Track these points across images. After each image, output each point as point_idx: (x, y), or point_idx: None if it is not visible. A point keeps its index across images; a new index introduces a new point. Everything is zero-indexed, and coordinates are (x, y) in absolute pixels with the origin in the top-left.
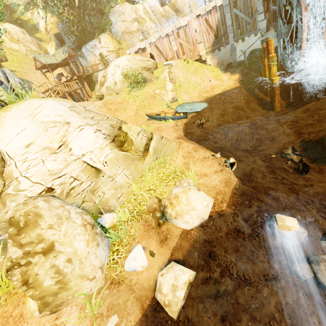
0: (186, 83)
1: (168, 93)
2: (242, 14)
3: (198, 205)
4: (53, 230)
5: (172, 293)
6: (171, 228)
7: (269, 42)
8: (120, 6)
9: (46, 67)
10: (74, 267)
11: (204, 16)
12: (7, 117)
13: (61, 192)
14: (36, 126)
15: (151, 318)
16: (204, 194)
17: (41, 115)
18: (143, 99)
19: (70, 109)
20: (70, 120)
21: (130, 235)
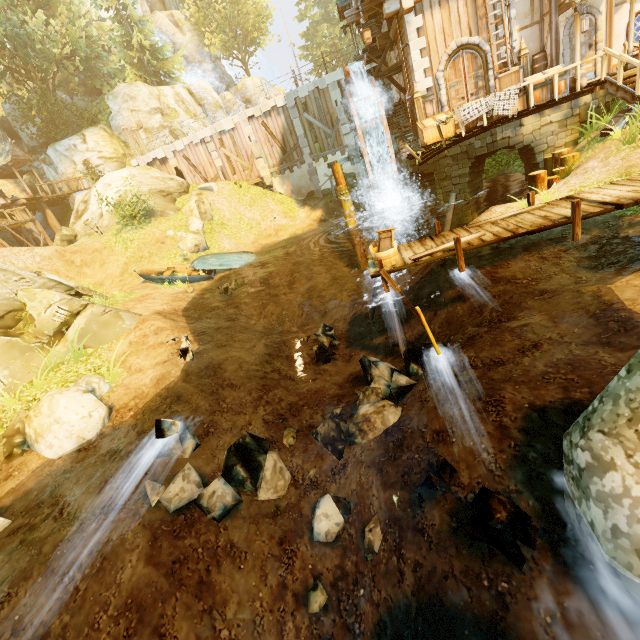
0: (235, 221)
1: (187, 236)
2: (318, 122)
3: (69, 415)
4: None
5: None
6: (31, 460)
7: (334, 167)
8: (127, 86)
9: None
10: None
11: (260, 119)
12: None
13: None
14: None
15: None
16: (91, 397)
17: None
18: (141, 246)
19: None
20: None
21: None
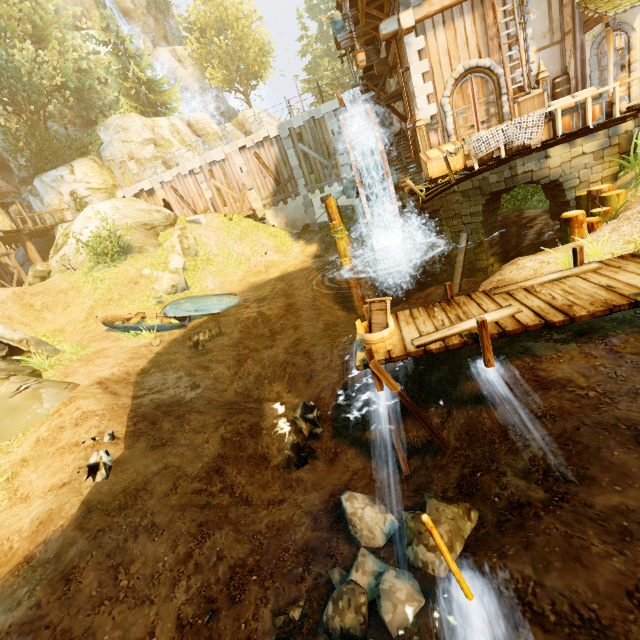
0: (223, 256)
1: (163, 276)
2: (314, 153)
3: None
4: None
5: None
6: None
7: (327, 202)
8: (120, 117)
9: None
10: None
11: (252, 149)
12: None
13: None
14: None
15: None
16: None
17: None
18: (111, 286)
19: None
20: None
21: None
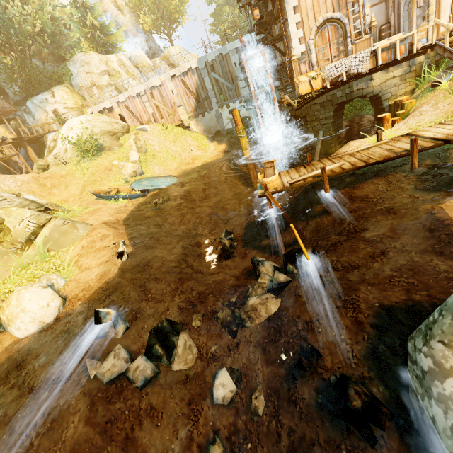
0: (163, 153)
1: (127, 165)
2: (222, 79)
3: (32, 305)
4: None
5: None
6: (5, 339)
7: (234, 112)
8: (83, 55)
9: None
10: None
11: (180, 77)
12: None
13: None
14: None
15: None
16: (49, 291)
17: None
18: (94, 172)
19: None
20: None
21: None
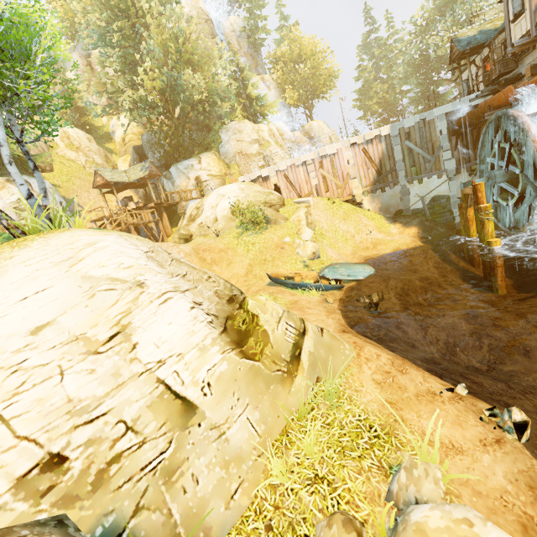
0: (331, 232)
1: (306, 244)
2: (419, 149)
3: None
4: None
5: None
6: None
7: (478, 186)
8: (237, 123)
9: (109, 186)
10: None
11: (361, 145)
12: (16, 260)
13: (84, 471)
14: (71, 285)
15: None
16: None
17: (89, 262)
18: (262, 249)
19: (146, 256)
20: (145, 279)
21: None
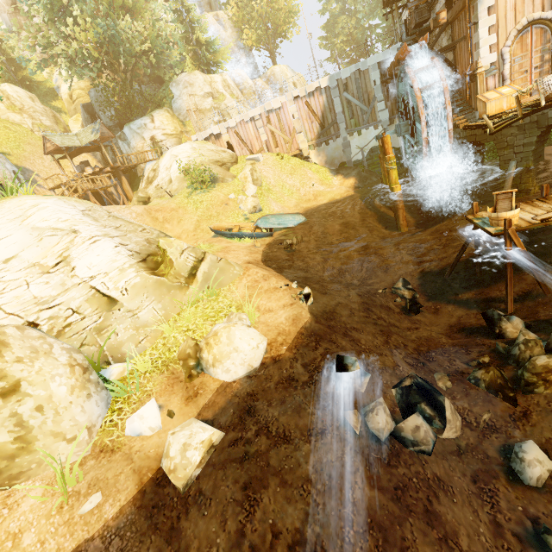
0: (279, 187)
1: (247, 199)
2: (356, 100)
3: (243, 345)
4: (22, 364)
5: (181, 454)
6: (208, 381)
7: (385, 139)
8: (187, 75)
9: (61, 151)
10: (45, 418)
11: (304, 98)
12: None
13: (50, 330)
14: (25, 233)
15: (151, 494)
16: (255, 331)
17: (35, 218)
18: (209, 206)
19: (82, 213)
20: (79, 228)
21: (144, 391)
